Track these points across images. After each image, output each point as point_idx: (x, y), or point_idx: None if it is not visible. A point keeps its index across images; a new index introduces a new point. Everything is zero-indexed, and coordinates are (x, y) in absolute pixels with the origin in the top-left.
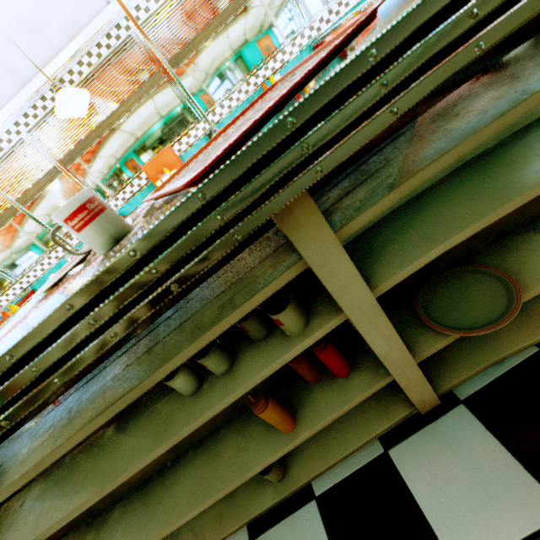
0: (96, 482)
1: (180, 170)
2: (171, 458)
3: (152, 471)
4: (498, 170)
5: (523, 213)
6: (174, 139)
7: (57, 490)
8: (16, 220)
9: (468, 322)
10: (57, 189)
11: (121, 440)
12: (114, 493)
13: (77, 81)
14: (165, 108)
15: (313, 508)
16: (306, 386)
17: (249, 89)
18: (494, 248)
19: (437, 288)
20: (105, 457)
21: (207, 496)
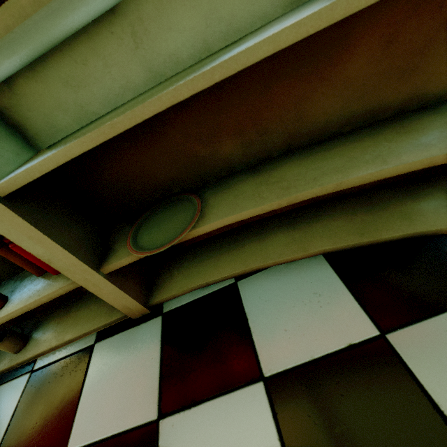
0: None
1: None
2: None
3: None
4: (161, 86)
5: (248, 154)
6: None
7: None
8: None
9: (149, 244)
10: None
11: None
12: None
13: None
14: None
15: (25, 379)
16: (35, 277)
17: None
18: (219, 183)
19: (161, 210)
20: None
21: None
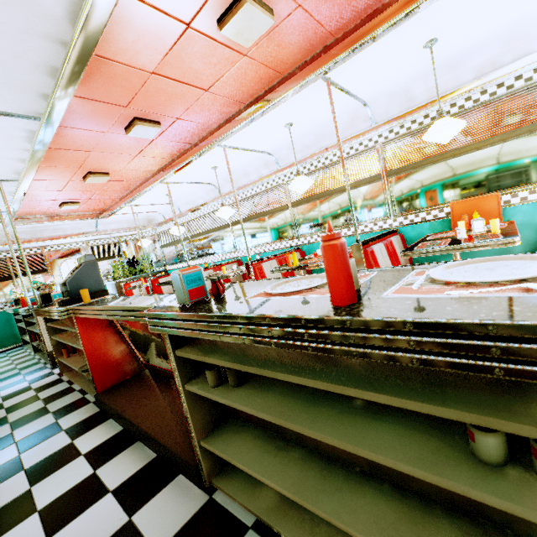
0: (340, 431)
1: None
2: (363, 468)
3: (340, 457)
4: None
5: None
6: (509, 189)
7: (301, 403)
8: (327, 200)
9: None
10: (368, 190)
11: (371, 421)
12: (303, 437)
13: (452, 113)
14: (526, 156)
15: None
16: None
17: None
18: None
19: None
20: (350, 419)
21: None
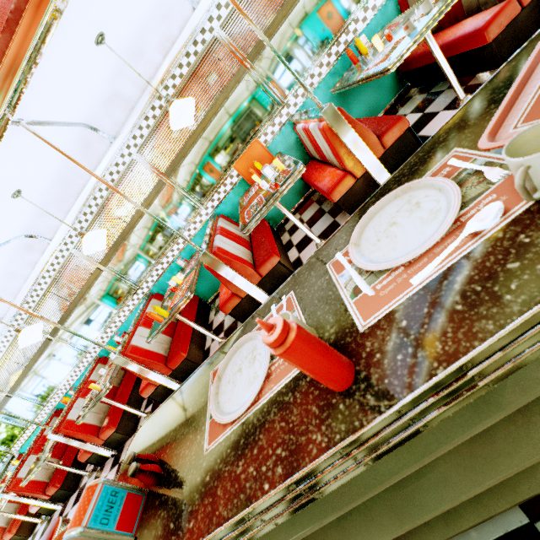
0: (403, 454)
1: (505, 110)
2: None
3: None
4: None
5: None
6: (259, 131)
7: None
8: (134, 234)
9: None
10: (163, 200)
11: None
12: None
13: (172, 95)
14: (249, 101)
15: None
16: None
17: (330, 60)
18: None
19: None
20: None
21: (495, 473)
